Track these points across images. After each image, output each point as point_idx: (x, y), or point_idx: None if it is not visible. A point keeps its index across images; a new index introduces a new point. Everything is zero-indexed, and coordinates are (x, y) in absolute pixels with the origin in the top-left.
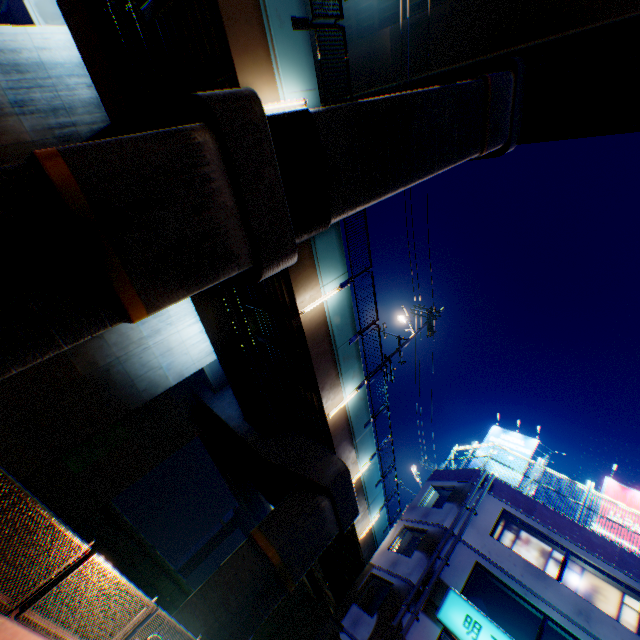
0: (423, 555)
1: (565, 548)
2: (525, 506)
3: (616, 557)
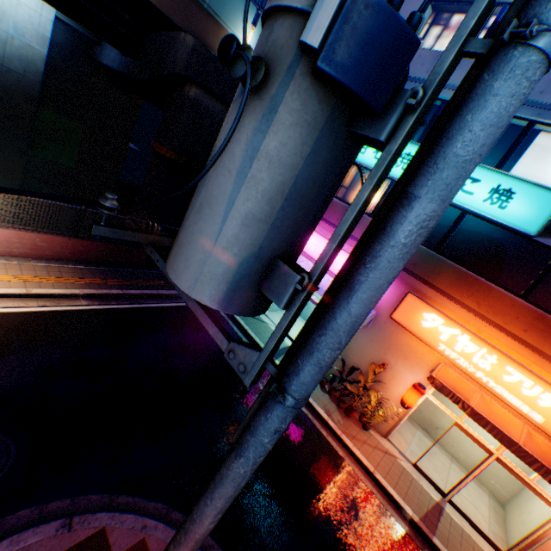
0: None
1: (502, 6)
2: None
3: None
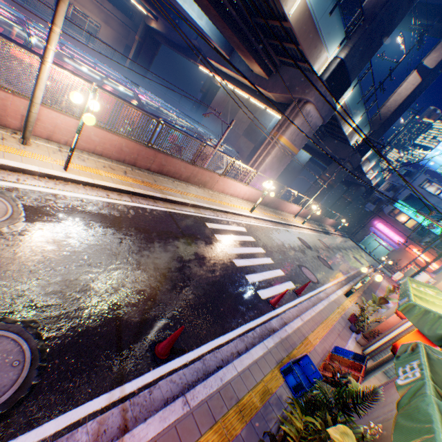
0: (392, 193)
1: None
2: (435, 177)
3: None
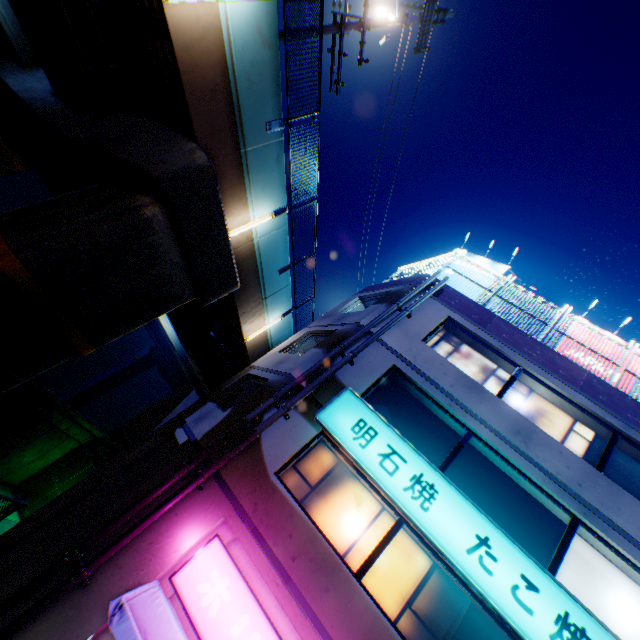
0: (321, 351)
1: (518, 366)
2: (478, 318)
3: (582, 382)
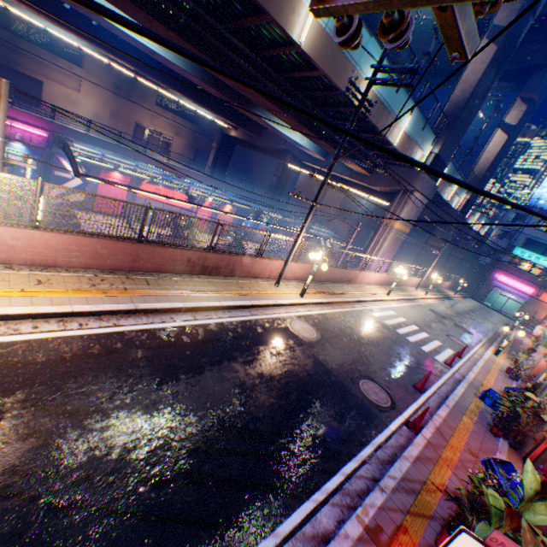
0: (506, 240)
1: None
2: None
3: None
